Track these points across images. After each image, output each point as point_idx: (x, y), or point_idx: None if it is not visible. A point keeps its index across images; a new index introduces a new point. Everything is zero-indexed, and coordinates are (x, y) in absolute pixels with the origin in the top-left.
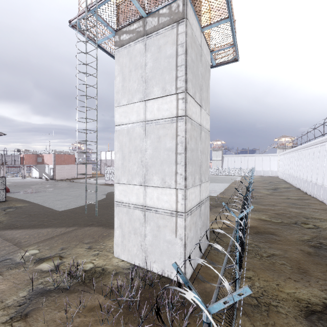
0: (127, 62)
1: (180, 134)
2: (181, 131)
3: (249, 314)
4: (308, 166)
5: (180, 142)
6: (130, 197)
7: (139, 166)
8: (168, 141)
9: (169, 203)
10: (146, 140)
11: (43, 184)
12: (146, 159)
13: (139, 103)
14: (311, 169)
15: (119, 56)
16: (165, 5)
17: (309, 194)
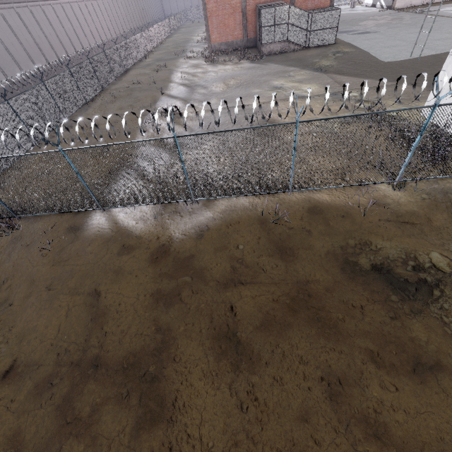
0: None
1: None
2: None
3: None
4: None
5: None
6: None
7: None
8: None
9: None
10: None
11: (374, 18)
12: None
13: None
14: None
15: None
16: None
17: None
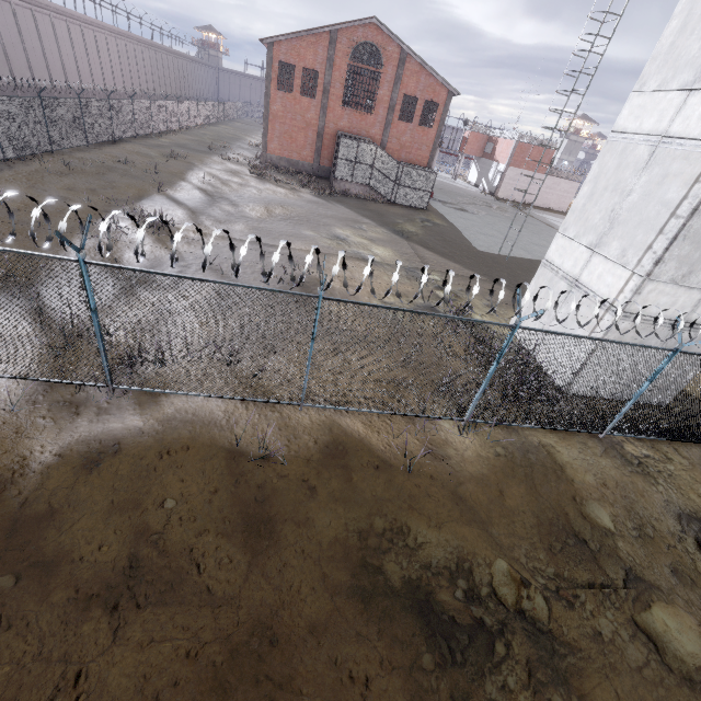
0: None
1: None
2: None
3: (607, 452)
4: None
5: (692, 195)
6: (565, 261)
7: (605, 217)
8: (674, 188)
9: (610, 289)
10: (642, 174)
11: (475, 199)
12: (620, 209)
13: (676, 93)
14: None
15: None
16: None
17: None
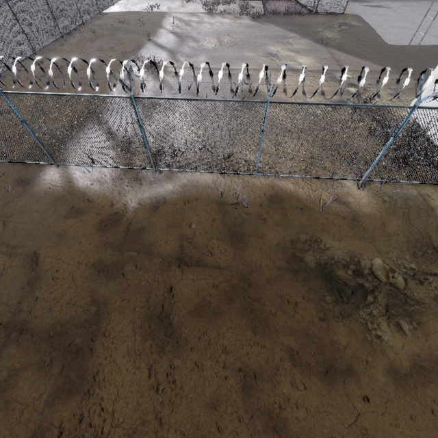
0: None
1: None
2: None
3: None
4: None
5: None
6: None
7: None
8: None
9: None
10: None
11: None
12: None
13: None
14: None
15: None
16: None
17: None
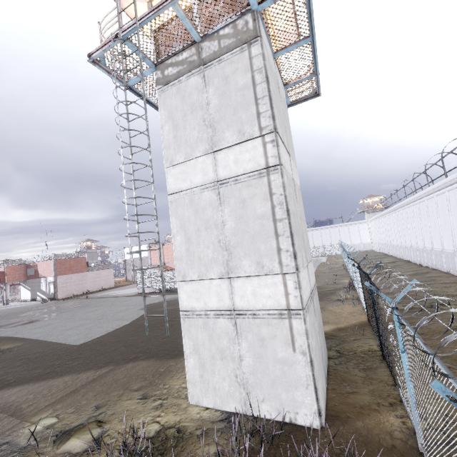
0: (179, 104)
1: (275, 191)
2: (277, 187)
3: None
4: (416, 229)
5: (277, 203)
6: (207, 301)
7: (216, 249)
8: (258, 205)
9: (275, 298)
10: (222, 208)
11: (39, 308)
12: (226, 237)
13: (204, 157)
14: (420, 232)
15: (165, 98)
16: (227, 24)
17: (426, 266)
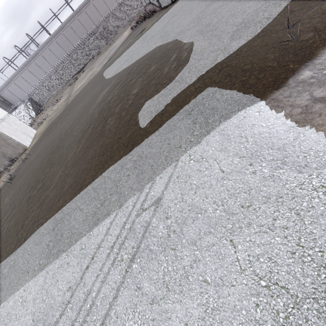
0: None
1: None
2: None
3: None
4: None
5: None
6: None
7: None
8: None
9: None
10: None
11: None
12: None
13: None
14: None
15: None
16: None
17: None
